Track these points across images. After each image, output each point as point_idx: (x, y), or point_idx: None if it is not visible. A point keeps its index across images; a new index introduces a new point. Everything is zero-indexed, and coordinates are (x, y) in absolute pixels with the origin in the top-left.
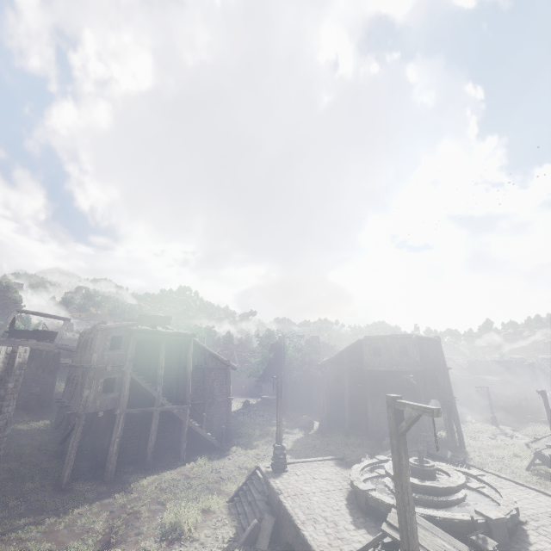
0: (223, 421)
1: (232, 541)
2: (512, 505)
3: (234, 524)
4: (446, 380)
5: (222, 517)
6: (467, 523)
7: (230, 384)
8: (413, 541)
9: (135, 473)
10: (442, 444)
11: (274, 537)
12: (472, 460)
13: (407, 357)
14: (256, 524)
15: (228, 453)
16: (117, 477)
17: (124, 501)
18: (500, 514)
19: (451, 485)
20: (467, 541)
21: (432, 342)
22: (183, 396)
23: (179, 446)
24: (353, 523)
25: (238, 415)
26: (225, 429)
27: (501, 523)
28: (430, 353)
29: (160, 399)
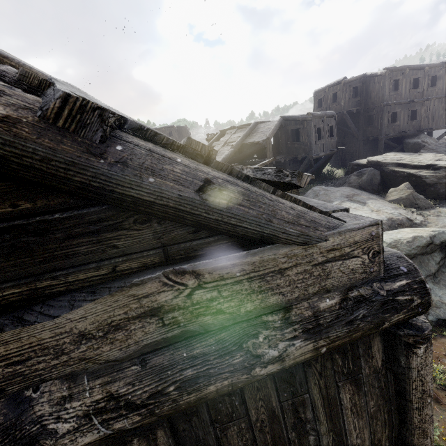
0: None
1: None
2: None
3: None
4: None
5: None
6: None
7: None
8: None
9: None
10: None
11: None
12: None
13: (172, 137)
14: None
15: None
16: None
17: None
18: None
19: None
20: None
21: (184, 128)
22: None
23: None
24: None
25: None
26: None
27: None
28: (183, 134)
29: None
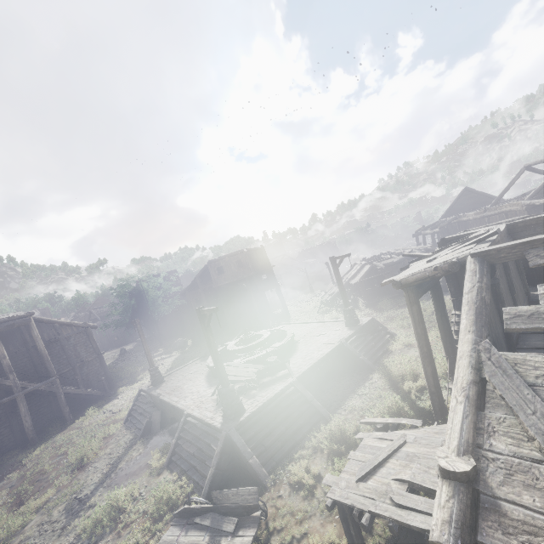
0: (101, 374)
1: (133, 440)
2: (290, 336)
3: (133, 431)
4: (272, 275)
5: (122, 433)
6: (266, 354)
7: (95, 342)
8: (224, 374)
9: (21, 453)
10: (278, 317)
11: (164, 422)
12: (292, 320)
13: (243, 268)
14: (147, 421)
15: (115, 395)
16: (1, 466)
17: (21, 474)
18: (282, 343)
19: (261, 340)
20: (268, 363)
21: (259, 251)
22: (46, 372)
23: (62, 413)
24: (209, 386)
25: (117, 364)
26: (106, 379)
27: (282, 347)
28: (259, 259)
29: (18, 384)
